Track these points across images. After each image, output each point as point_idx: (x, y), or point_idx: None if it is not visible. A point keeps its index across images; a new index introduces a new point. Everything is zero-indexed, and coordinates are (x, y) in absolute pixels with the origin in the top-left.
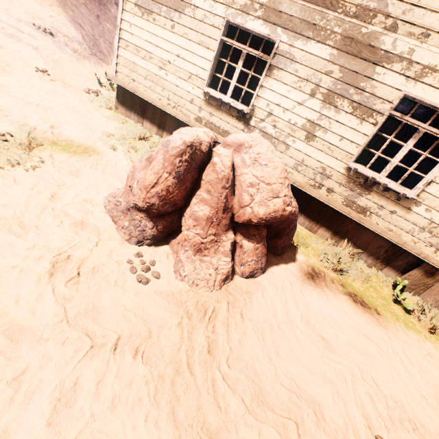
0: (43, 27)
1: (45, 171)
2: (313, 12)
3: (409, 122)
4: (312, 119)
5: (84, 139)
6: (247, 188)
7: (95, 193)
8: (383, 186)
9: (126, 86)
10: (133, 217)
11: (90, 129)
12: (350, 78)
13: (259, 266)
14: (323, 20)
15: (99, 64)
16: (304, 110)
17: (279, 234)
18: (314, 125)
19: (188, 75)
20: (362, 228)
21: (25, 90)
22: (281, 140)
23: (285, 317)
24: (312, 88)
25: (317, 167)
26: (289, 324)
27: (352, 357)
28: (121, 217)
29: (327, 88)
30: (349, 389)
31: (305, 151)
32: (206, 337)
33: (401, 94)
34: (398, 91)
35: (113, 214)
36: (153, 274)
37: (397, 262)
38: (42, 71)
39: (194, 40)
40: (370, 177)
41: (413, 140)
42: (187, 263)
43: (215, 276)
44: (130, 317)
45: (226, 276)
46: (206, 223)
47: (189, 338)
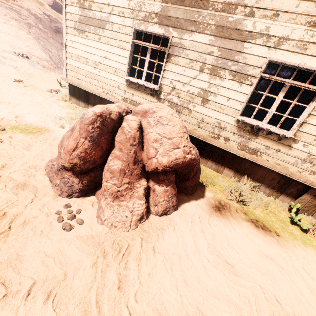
0: (21, 54)
1: (2, 148)
2: (192, 12)
3: (277, 80)
4: (204, 87)
5: (40, 123)
6: (152, 143)
7: (39, 160)
8: (266, 130)
9: (74, 83)
10: (63, 175)
11: (47, 115)
12: (226, 54)
13: (171, 205)
14: (200, 17)
15: (62, 73)
16: (197, 82)
17: (186, 177)
18: (206, 92)
19: (113, 70)
20: (256, 166)
21: (2, 95)
22: (184, 106)
23: (193, 247)
24: (200, 65)
25: (214, 122)
26: (196, 253)
27: (256, 278)
28: (54, 177)
29: (211, 64)
30: (253, 312)
31: (203, 112)
32: (117, 273)
33: (266, 60)
34: (264, 58)
35: (50, 175)
36: (77, 221)
37: (289, 189)
38: (19, 81)
39: (114, 45)
40: (255, 125)
41: (283, 93)
42: (106, 209)
43: (131, 217)
44: (49, 262)
45: (141, 216)
46: (120, 175)
47: (102, 276)
